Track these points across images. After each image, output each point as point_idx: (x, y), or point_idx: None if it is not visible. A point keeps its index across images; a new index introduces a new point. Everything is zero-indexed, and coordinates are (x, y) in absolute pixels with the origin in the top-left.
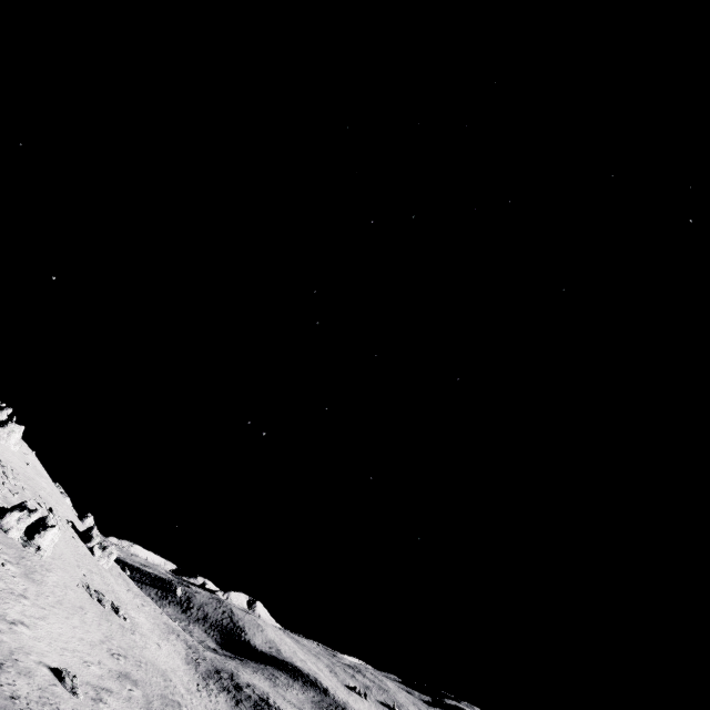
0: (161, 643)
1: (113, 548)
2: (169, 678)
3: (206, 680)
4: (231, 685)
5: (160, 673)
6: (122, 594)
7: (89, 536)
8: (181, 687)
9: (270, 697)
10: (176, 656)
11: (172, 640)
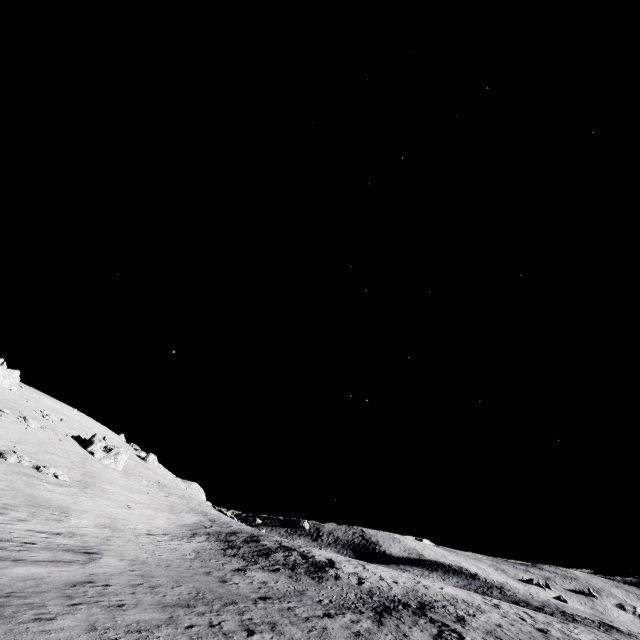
0: (144, 510)
1: (122, 450)
2: (63, 511)
3: (197, 535)
4: (242, 539)
5: (36, 503)
6: (120, 481)
7: (90, 442)
8: (89, 522)
9: (306, 548)
10: (166, 520)
11: (183, 515)
